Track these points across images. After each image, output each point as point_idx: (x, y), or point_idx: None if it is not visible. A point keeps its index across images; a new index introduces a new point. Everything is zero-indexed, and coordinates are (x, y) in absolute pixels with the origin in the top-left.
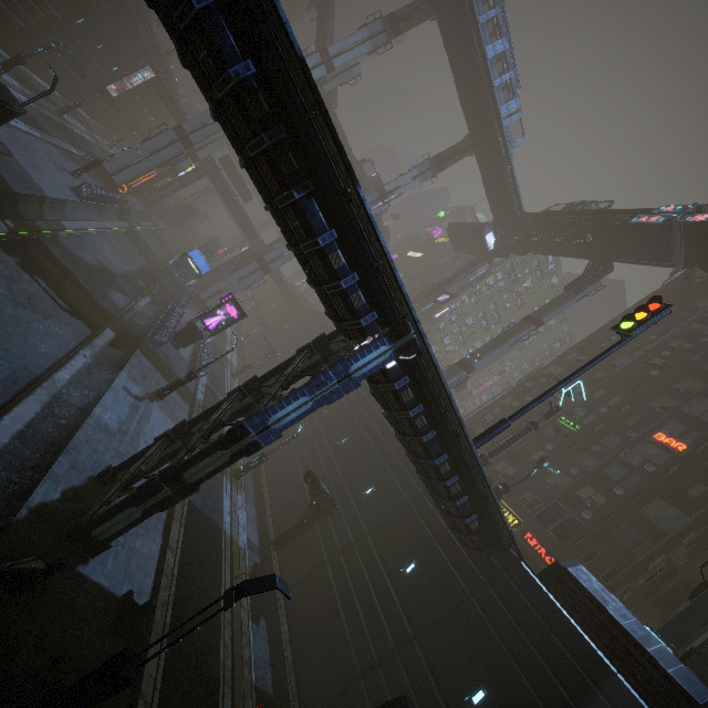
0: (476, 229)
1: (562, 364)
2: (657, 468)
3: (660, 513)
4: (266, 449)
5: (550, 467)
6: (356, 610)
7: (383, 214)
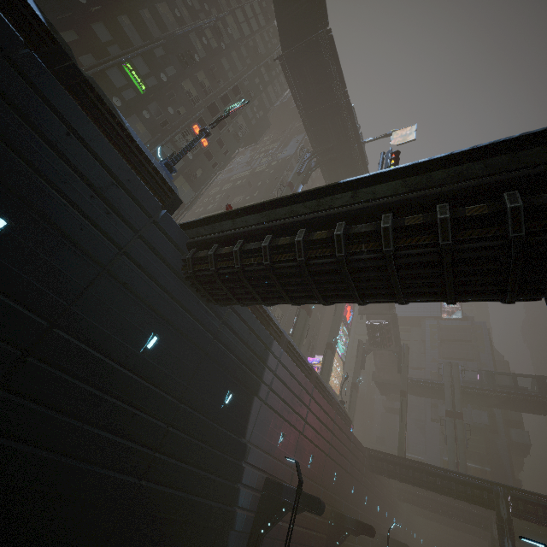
0: None
1: None
2: (193, 157)
3: (182, 187)
4: None
5: None
6: (101, 438)
7: None
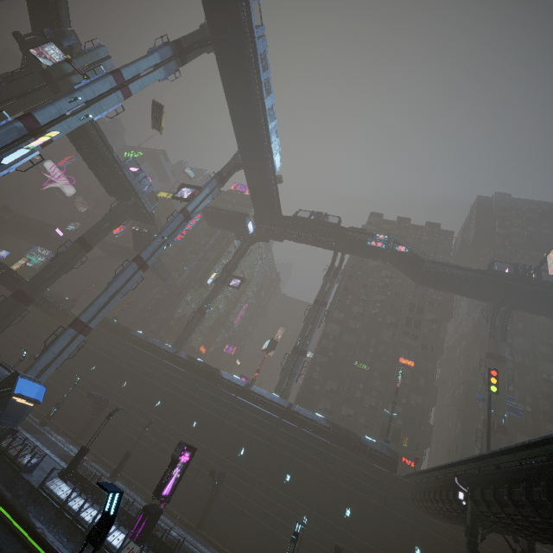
0: (239, 219)
1: (334, 321)
2: (410, 380)
3: (416, 401)
4: (207, 528)
5: (363, 396)
6: None
7: (153, 208)
